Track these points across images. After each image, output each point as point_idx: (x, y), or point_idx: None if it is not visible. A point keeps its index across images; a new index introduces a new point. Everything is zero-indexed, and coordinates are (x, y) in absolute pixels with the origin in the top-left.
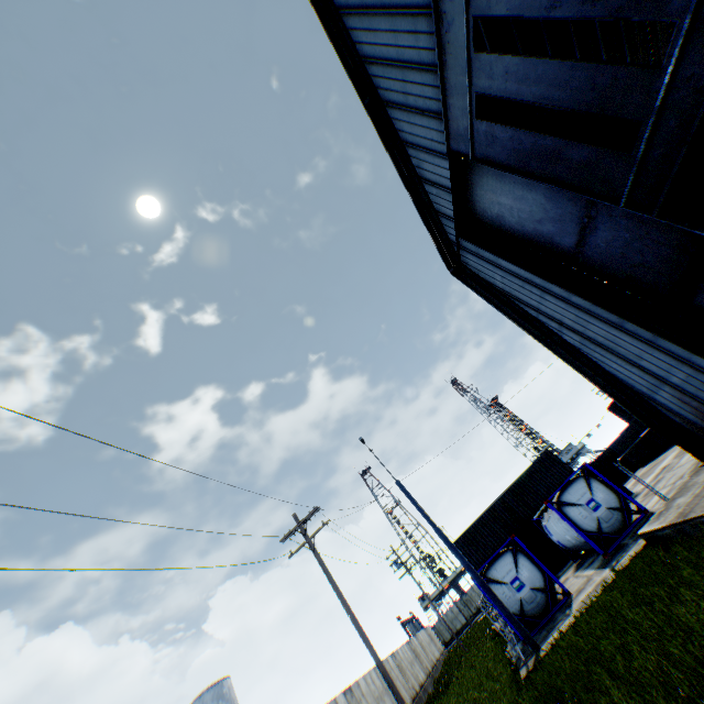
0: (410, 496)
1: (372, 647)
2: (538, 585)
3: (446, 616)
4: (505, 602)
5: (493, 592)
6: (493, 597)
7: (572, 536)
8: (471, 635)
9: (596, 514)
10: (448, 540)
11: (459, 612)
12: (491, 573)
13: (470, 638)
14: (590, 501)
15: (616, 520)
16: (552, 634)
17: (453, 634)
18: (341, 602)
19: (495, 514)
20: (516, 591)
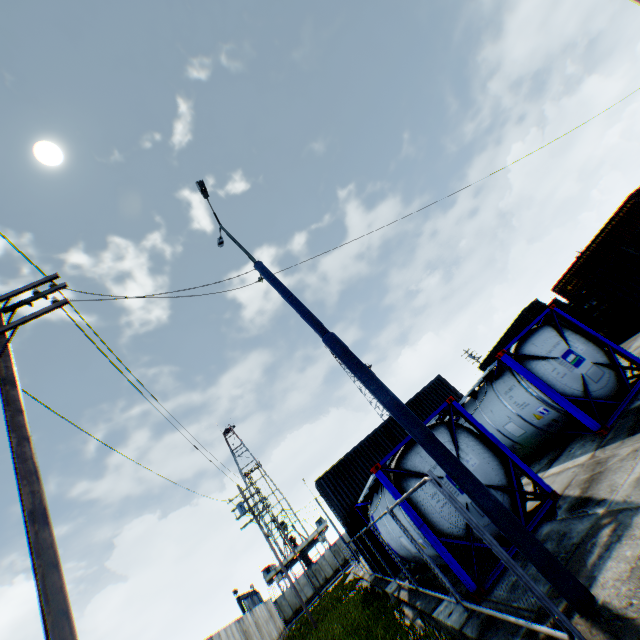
0: (281, 283)
1: (63, 623)
2: (497, 481)
3: (290, 589)
4: (436, 513)
5: (455, 457)
6: (456, 468)
7: (528, 417)
8: (320, 607)
9: (580, 370)
10: (352, 354)
11: (305, 583)
12: (410, 462)
13: (319, 611)
14: (567, 353)
15: (609, 381)
16: (613, 556)
17: (303, 604)
18: (19, 479)
19: (376, 443)
20: (458, 491)
